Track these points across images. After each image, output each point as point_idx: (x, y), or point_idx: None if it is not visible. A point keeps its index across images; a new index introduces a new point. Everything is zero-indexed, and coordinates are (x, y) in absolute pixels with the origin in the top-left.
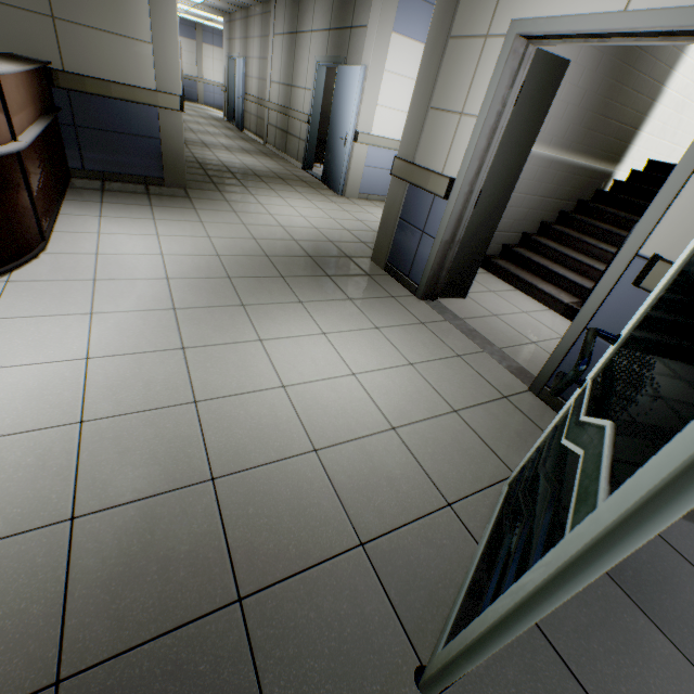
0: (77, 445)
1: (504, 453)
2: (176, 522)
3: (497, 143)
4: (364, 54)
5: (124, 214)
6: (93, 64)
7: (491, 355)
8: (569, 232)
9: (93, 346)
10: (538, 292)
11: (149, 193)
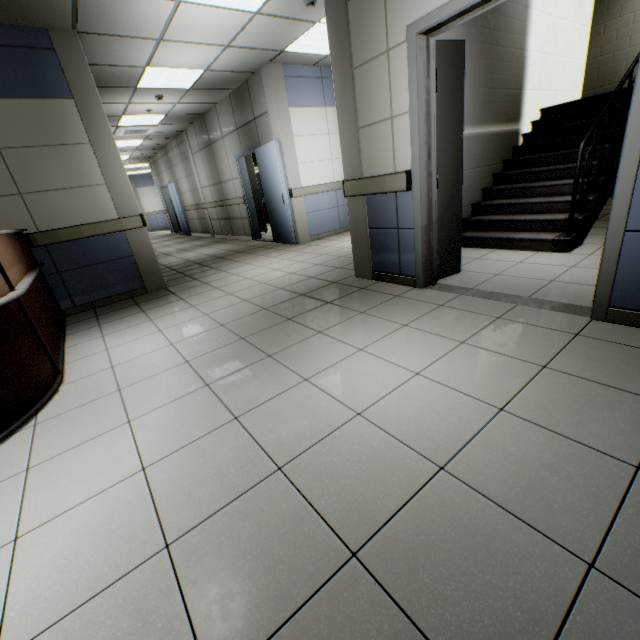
0: (174, 578)
1: (634, 387)
2: (346, 638)
3: (434, 126)
4: (273, 132)
5: (122, 326)
6: (62, 217)
7: (526, 305)
8: (512, 186)
9: (144, 453)
10: (517, 242)
11: (137, 303)
